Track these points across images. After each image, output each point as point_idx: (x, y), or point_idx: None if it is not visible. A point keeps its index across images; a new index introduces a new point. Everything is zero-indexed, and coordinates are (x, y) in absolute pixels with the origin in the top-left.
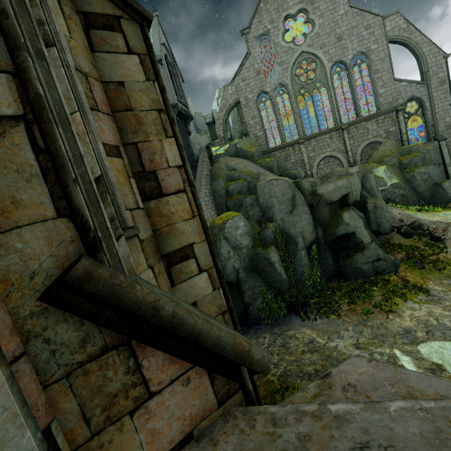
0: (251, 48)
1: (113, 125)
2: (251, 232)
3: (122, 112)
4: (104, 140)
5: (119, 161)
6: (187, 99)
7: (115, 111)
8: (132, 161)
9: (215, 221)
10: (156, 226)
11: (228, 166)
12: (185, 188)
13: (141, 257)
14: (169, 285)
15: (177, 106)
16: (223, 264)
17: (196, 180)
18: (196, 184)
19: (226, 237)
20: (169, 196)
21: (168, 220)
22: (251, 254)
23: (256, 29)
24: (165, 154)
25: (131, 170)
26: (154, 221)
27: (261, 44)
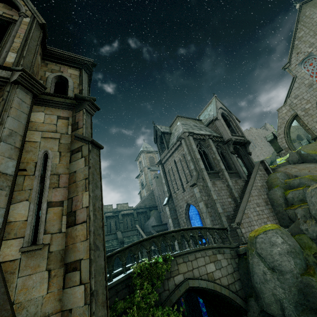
0: (296, 73)
1: (66, 191)
2: (302, 252)
3: (72, 184)
4: (54, 200)
5: (59, 208)
6: (243, 131)
7: (69, 184)
8: (69, 207)
9: (250, 233)
10: (67, 243)
11: (287, 174)
12: (87, 220)
13: (44, 262)
14: (61, 286)
15: (231, 140)
16: (258, 287)
17: (245, 192)
18: (245, 196)
19: (259, 253)
20: (78, 225)
21: (74, 240)
22: (300, 284)
23: (297, 59)
24: (83, 201)
25: (67, 211)
26: (67, 240)
27: (305, 65)
